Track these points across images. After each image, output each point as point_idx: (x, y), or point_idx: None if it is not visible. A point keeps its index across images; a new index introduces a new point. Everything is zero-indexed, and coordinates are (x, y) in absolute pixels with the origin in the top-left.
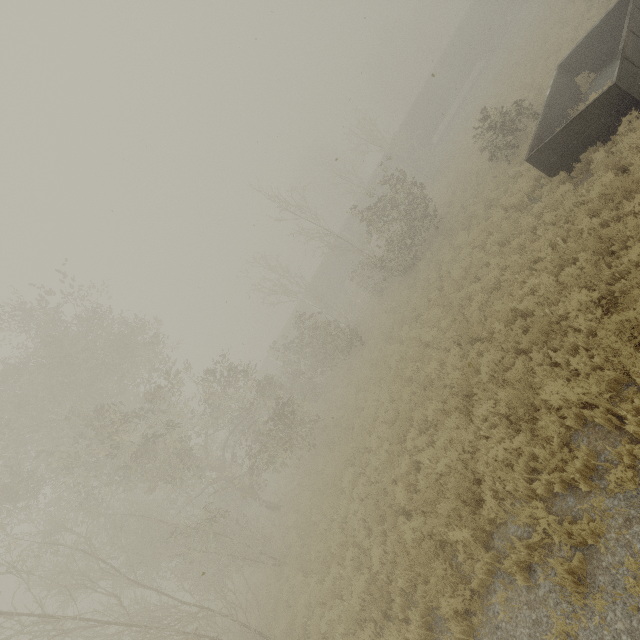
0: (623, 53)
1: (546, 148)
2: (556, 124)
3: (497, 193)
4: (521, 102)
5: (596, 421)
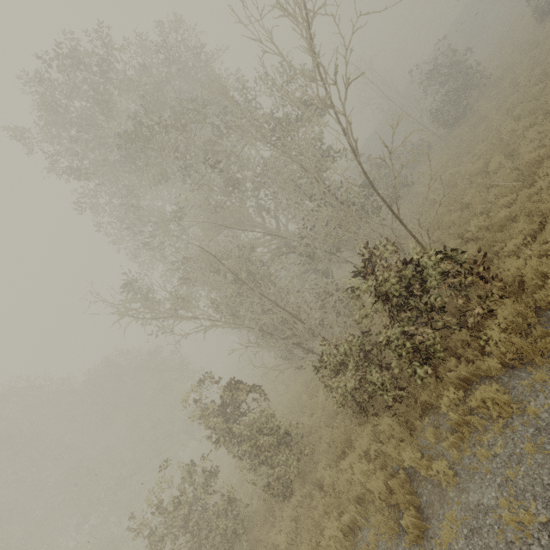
0: None
1: None
2: None
3: None
4: None
5: None
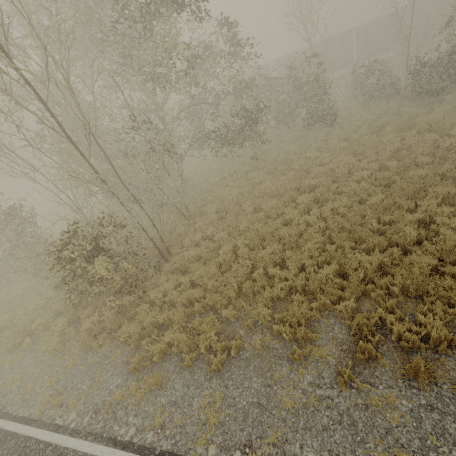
0: None
1: None
2: None
3: None
4: None
5: None
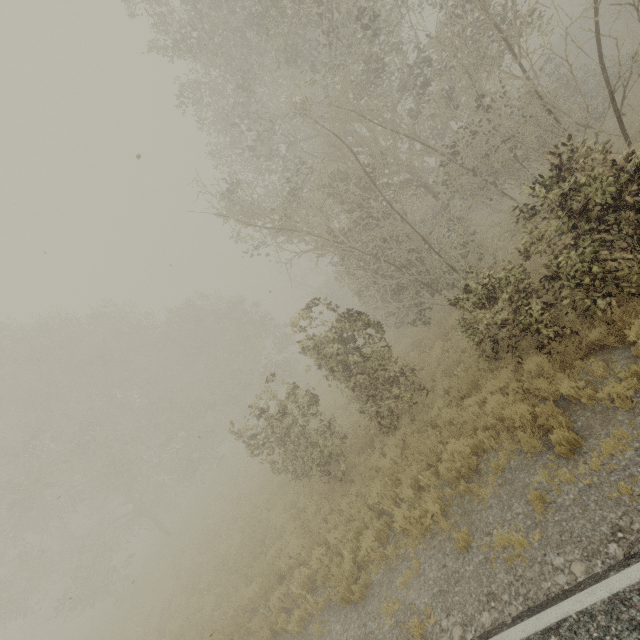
0: None
1: None
2: None
3: None
4: None
5: None
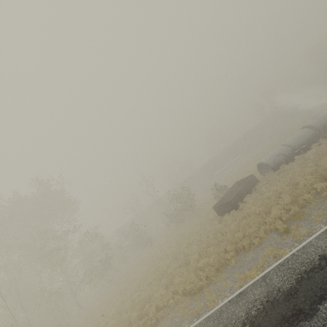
0: (237, 193)
1: (217, 207)
2: (227, 200)
3: (210, 211)
4: (226, 186)
5: (176, 288)
